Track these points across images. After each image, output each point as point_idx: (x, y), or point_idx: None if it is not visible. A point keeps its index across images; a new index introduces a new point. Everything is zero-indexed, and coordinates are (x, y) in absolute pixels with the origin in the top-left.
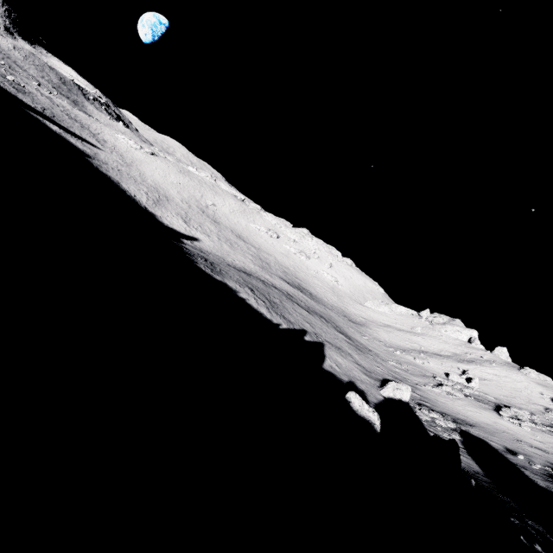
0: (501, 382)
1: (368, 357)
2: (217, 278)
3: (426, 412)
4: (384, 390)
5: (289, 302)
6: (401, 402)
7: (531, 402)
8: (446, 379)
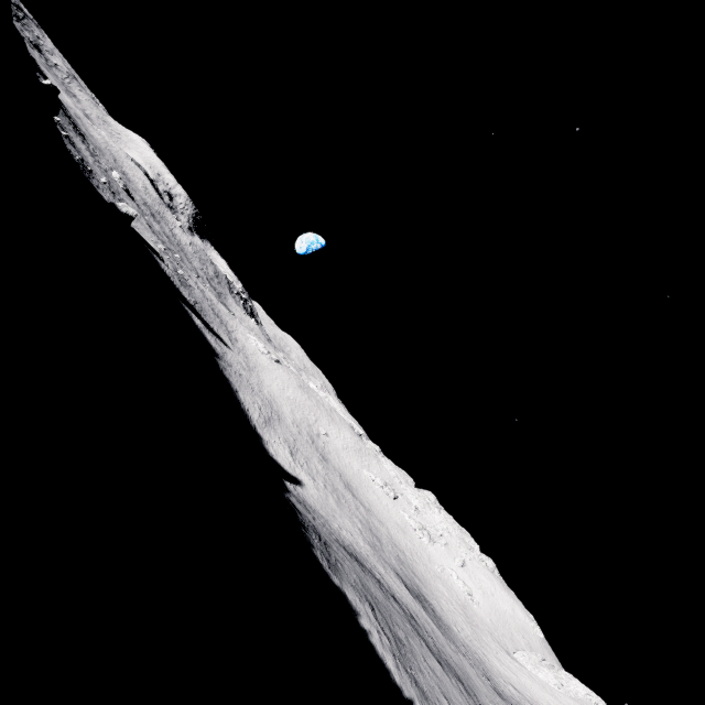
0: None
1: None
2: (335, 581)
3: None
4: None
5: (416, 638)
6: None
7: None
8: None
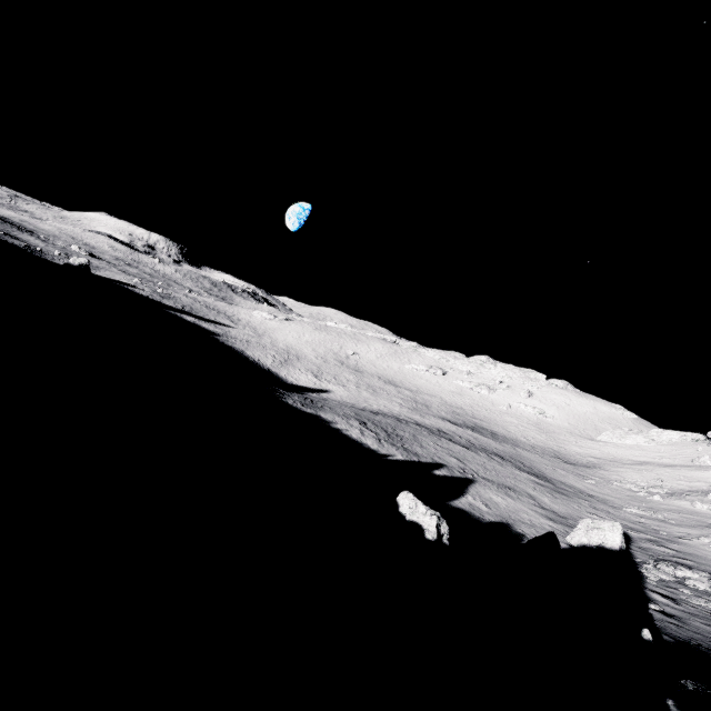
0: None
1: (577, 502)
2: (306, 411)
3: (667, 569)
4: (571, 535)
5: (432, 437)
6: (603, 550)
7: None
8: None
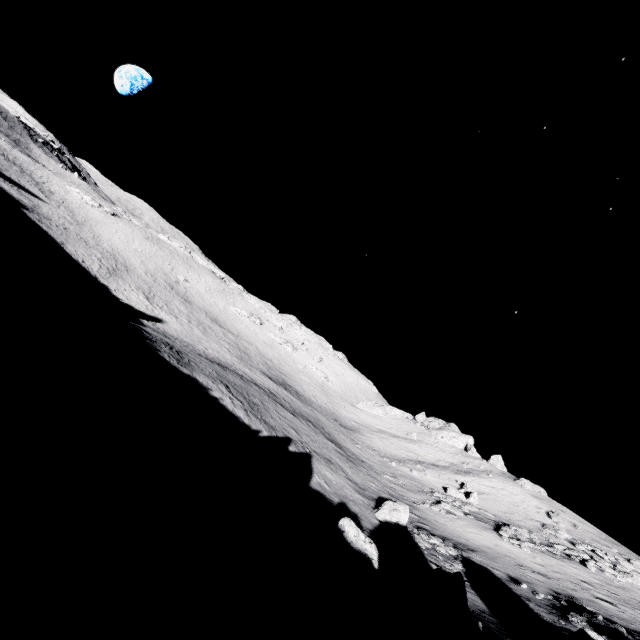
0: (499, 495)
1: (361, 470)
2: (184, 371)
3: (426, 537)
4: (379, 513)
5: (272, 403)
6: (398, 526)
7: (529, 517)
8: (444, 495)
